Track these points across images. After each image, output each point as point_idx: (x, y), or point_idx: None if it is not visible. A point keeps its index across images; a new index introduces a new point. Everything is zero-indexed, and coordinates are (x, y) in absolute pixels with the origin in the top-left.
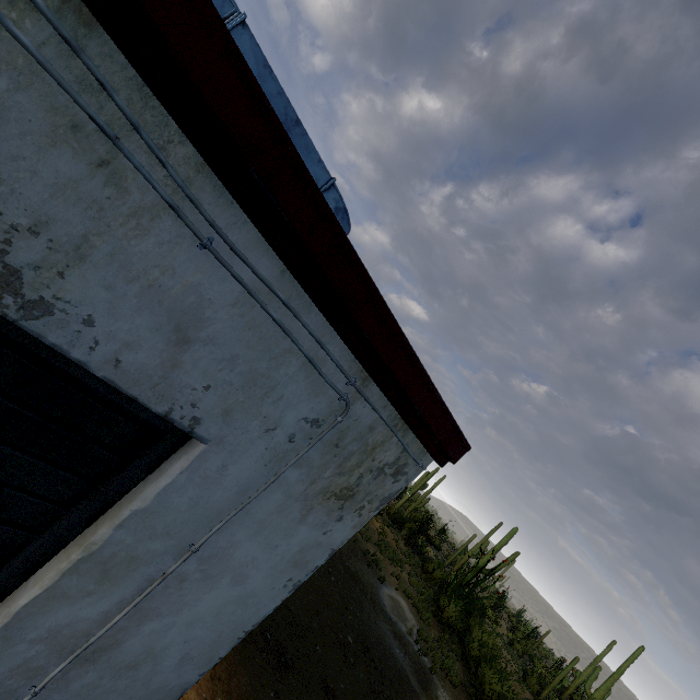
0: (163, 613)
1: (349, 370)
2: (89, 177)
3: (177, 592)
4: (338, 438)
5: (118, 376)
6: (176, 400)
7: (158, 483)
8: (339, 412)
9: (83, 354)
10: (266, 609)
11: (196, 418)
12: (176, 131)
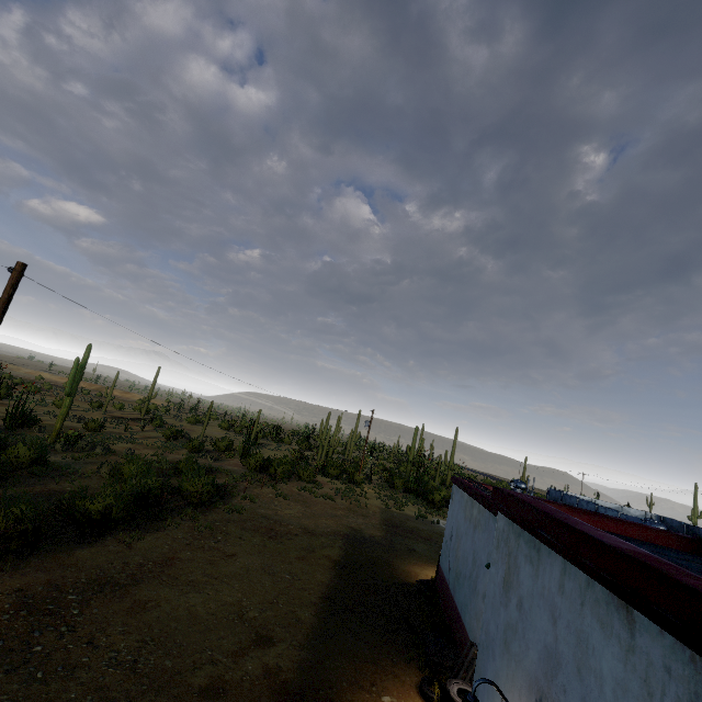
0: None
1: None
2: None
3: None
4: None
5: None
6: None
7: None
8: None
9: None
10: None
11: None
12: None
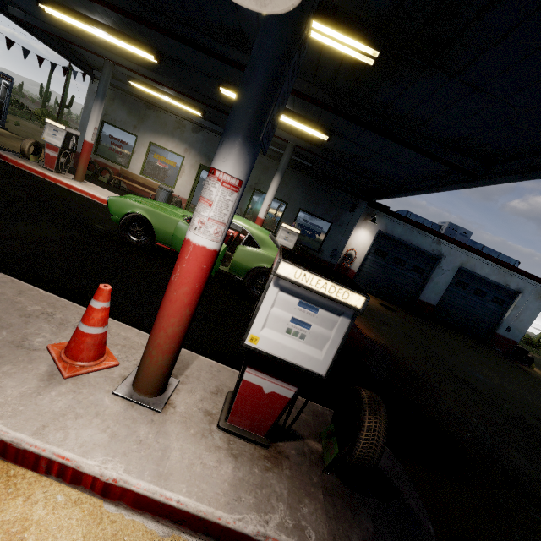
0: (522, 314)
1: (534, 283)
2: (510, 277)
3: (523, 311)
4: (536, 290)
5: (514, 289)
6: (518, 290)
7: (518, 298)
8: (535, 287)
9: (511, 288)
10: (536, 316)
11: (520, 291)
12: (514, 273)
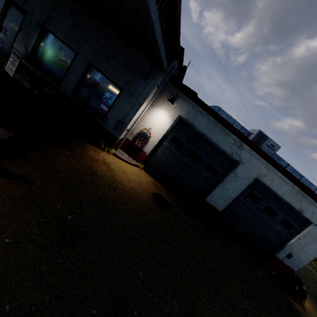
0: (309, 245)
1: None
2: (307, 204)
3: (311, 242)
4: None
5: (307, 217)
6: (312, 220)
7: (309, 228)
8: None
9: (305, 216)
10: None
11: (314, 221)
12: (313, 200)
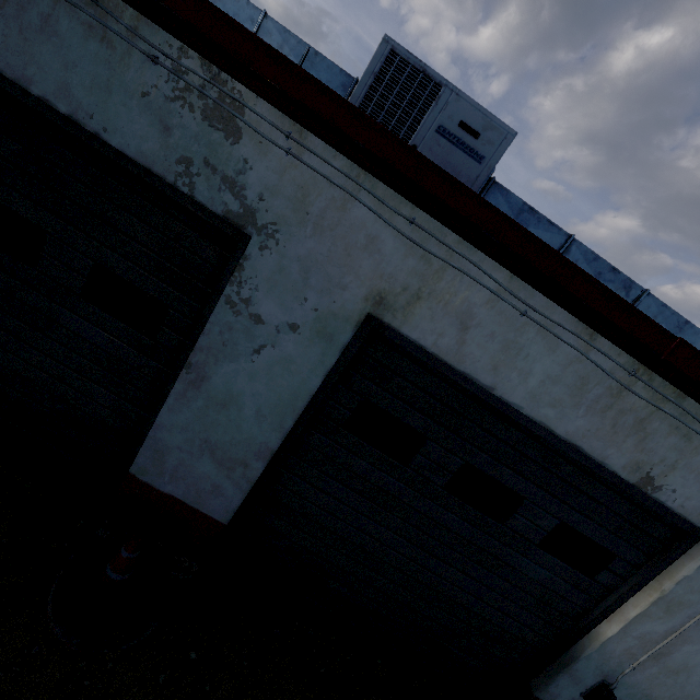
0: (694, 641)
1: None
2: (679, 441)
3: None
4: None
5: (682, 511)
6: None
7: (695, 562)
8: None
9: (670, 504)
10: None
11: None
12: None
